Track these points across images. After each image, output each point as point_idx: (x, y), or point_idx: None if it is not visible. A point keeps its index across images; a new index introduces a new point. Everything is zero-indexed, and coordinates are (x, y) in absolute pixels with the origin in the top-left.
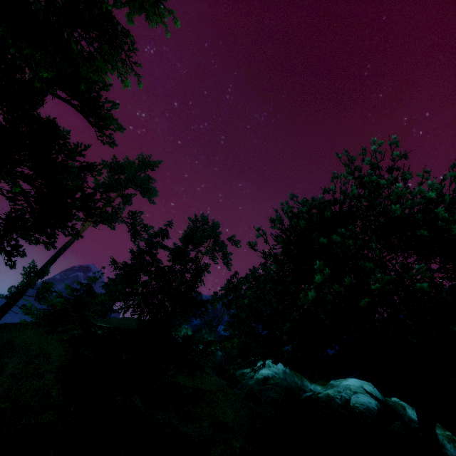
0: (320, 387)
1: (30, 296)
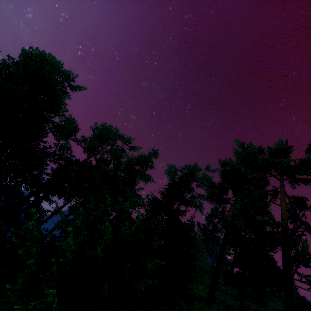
0: None
1: None
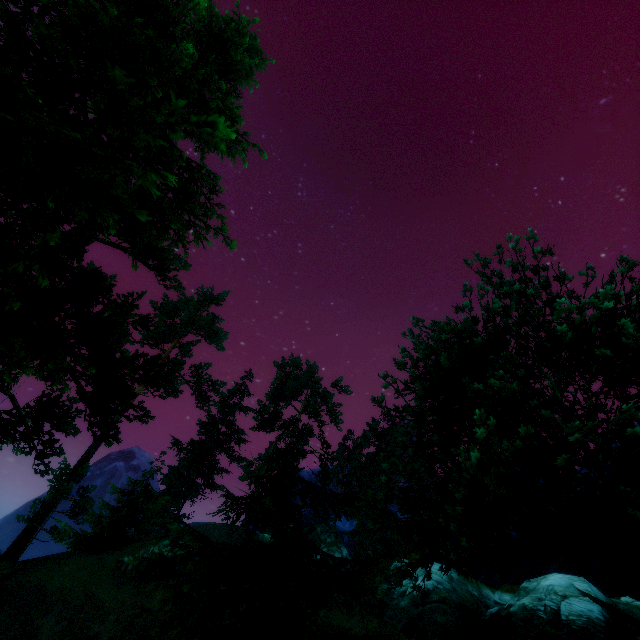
0: (508, 596)
1: (62, 512)
